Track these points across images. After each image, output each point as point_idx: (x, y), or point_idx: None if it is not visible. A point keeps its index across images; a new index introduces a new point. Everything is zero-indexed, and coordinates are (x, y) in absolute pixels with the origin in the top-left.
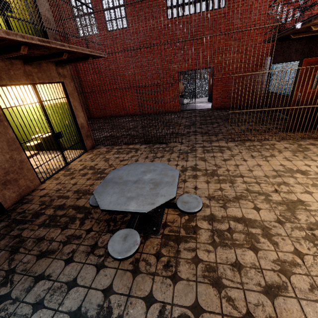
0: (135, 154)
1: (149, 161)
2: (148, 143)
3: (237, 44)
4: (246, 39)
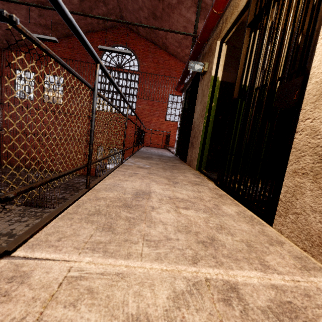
0: (2, 215)
1: (8, 224)
2: (28, 205)
3: None
4: (147, 138)
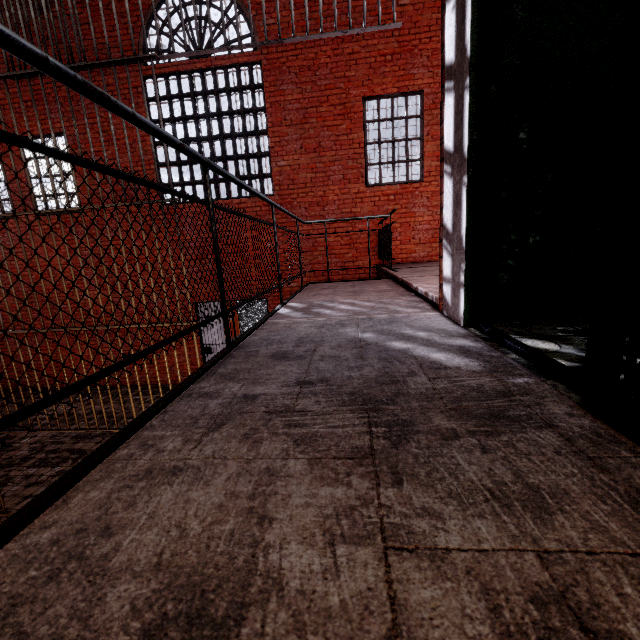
0: None
1: None
2: None
3: (308, 260)
4: (323, 252)
